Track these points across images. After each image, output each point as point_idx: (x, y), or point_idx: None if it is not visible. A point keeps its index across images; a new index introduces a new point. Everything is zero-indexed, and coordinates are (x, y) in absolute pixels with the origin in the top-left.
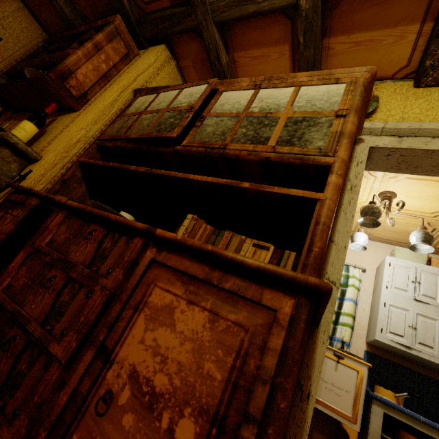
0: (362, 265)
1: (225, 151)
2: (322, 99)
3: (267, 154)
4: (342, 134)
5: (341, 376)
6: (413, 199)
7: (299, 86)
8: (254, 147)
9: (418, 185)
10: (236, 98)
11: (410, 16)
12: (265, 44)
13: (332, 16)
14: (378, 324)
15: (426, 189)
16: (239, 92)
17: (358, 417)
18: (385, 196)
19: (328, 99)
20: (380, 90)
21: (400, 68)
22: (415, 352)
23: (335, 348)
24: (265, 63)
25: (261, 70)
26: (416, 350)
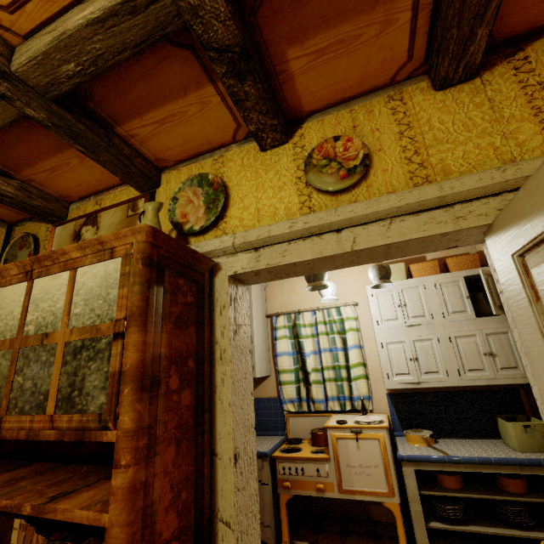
0: (353, 298)
1: (1, 433)
2: (99, 295)
3: (47, 434)
4: (122, 376)
5: (365, 452)
6: None
7: (74, 269)
8: (31, 422)
9: None
10: (8, 304)
11: (192, 80)
12: (48, 154)
13: (98, 105)
14: (383, 371)
15: None
16: (11, 290)
17: (394, 488)
18: None
19: (106, 295)
20: (227, 164)
21: (235, 130)
22: (424, 385)
23: (359, 408)
24: (72, 170)
25: (75, 178)
26: (424, 382)
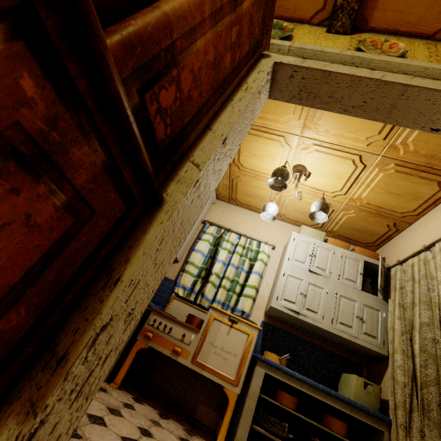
0: (273, 243)
1: None
2: None
3: None
4: None
5: (232, 340)
6: (320, 175)
7: None
8: None
9: (324, 160)
10: None
11: None
12: None
13: None
14: (276, 292)
15: (330, 165)
16: None
17: (241, 379)
18: (297, 169)
19: None
20: (297, 29)
21: (317, 11)
22: (302, 317)
23: None
24: None
25: None
26: (303, 315)
